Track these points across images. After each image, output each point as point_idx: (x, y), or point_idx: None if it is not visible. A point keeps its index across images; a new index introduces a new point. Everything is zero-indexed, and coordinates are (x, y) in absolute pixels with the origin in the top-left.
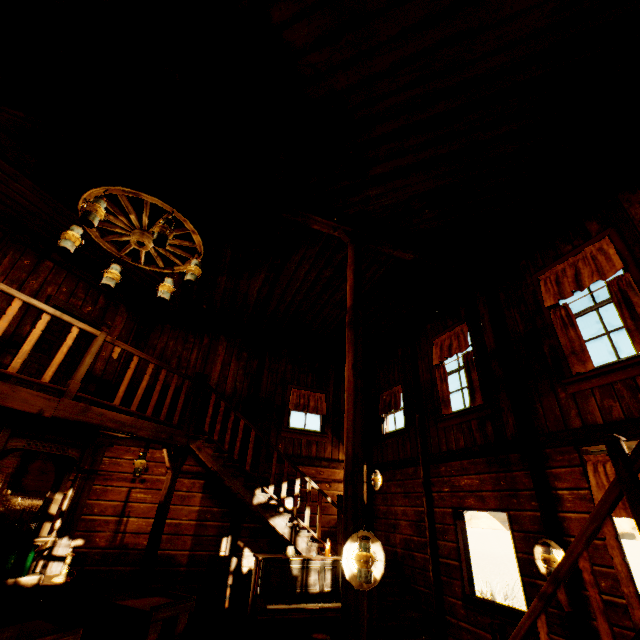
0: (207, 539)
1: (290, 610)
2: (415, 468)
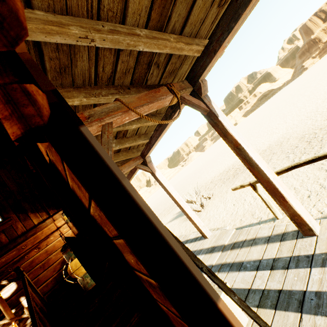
0: None
1: None
2: None
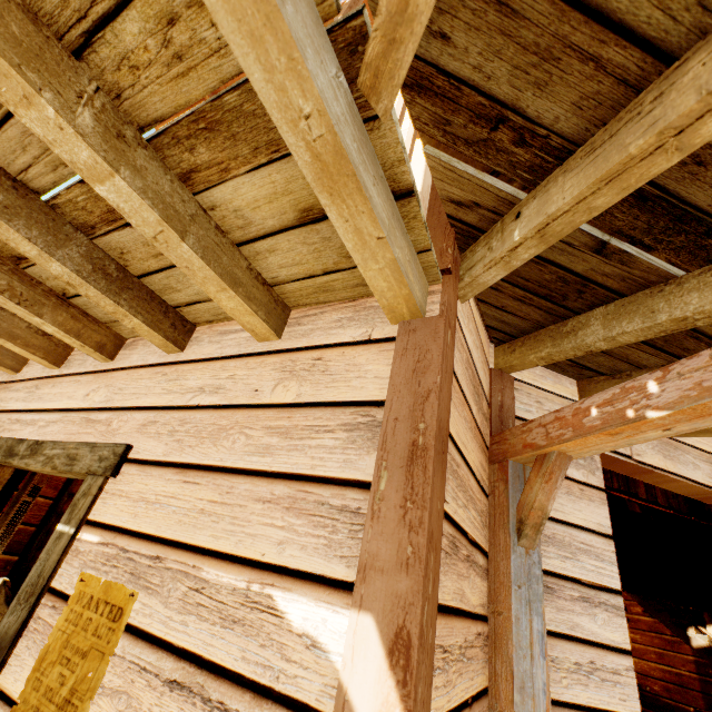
0: None
1: None
2: None
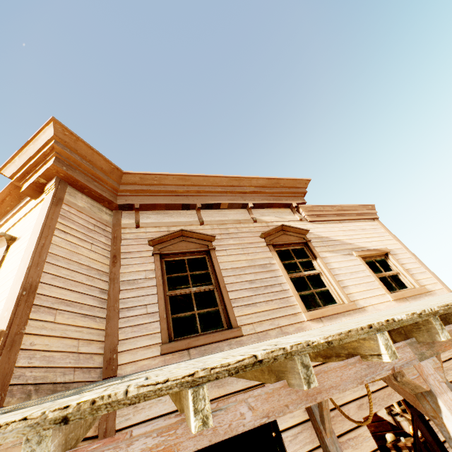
0: None
1: None
2: None
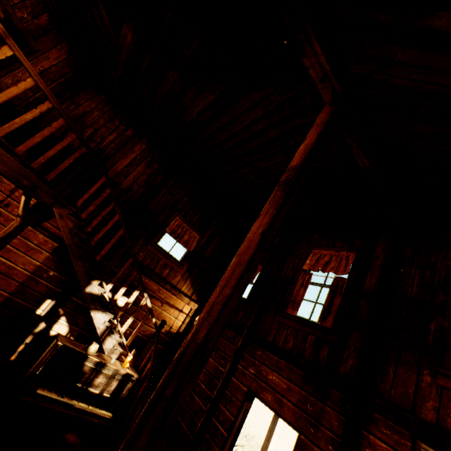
0: (32, 293)
1: (59, 402)
2: (235, 335)
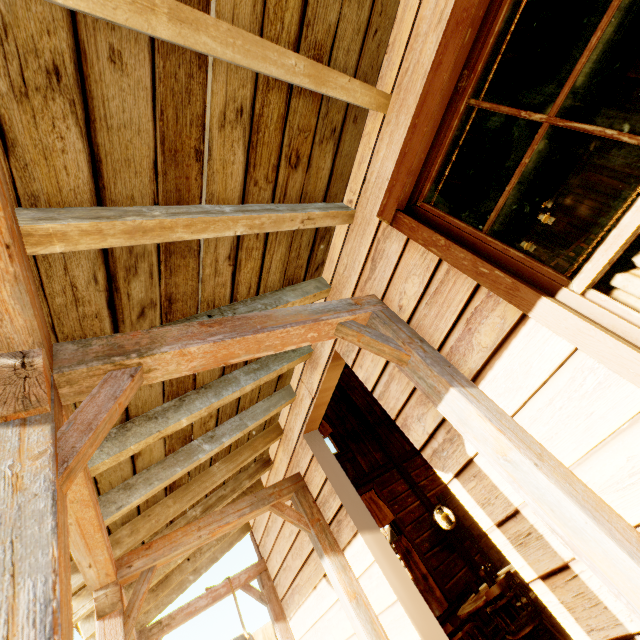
0: None
1: None
2: None
